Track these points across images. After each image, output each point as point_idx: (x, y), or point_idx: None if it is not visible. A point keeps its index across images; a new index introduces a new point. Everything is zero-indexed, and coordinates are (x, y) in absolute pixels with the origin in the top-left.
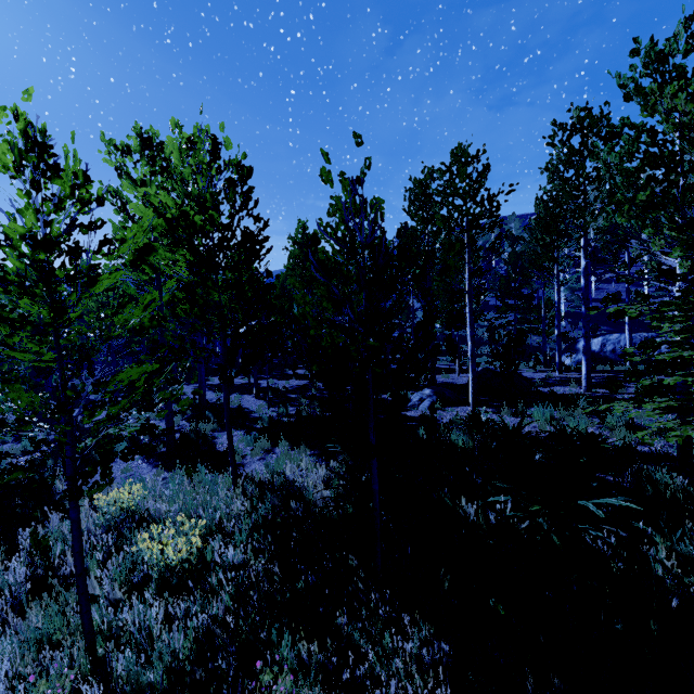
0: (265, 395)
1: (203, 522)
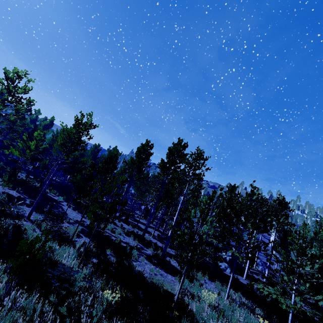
0: (153, 236)
1: (265, 319)
